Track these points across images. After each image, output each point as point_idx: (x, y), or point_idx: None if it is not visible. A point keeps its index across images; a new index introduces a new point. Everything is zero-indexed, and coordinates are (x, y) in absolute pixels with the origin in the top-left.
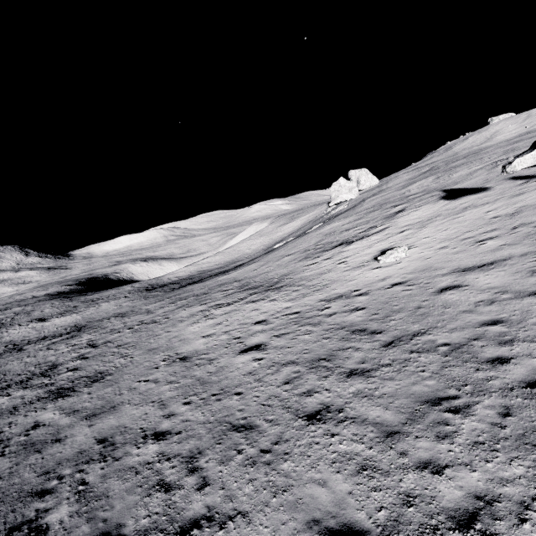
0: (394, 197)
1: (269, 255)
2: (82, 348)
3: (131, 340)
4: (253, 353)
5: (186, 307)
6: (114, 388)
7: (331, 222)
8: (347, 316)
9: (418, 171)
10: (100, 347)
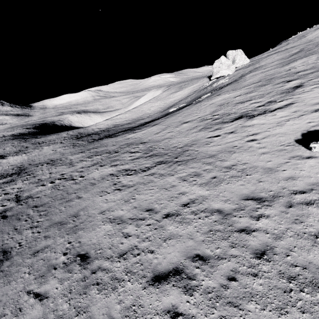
0: (280, 73)
1: (167, 119)
2: (9, 201)
3: (47, 200)
4: (172, 290)
5: (99, 166)
6: (2, 295)
7: (220, 93)
8: (312, 249)
9: (287, 52)
10: (21, 204)
